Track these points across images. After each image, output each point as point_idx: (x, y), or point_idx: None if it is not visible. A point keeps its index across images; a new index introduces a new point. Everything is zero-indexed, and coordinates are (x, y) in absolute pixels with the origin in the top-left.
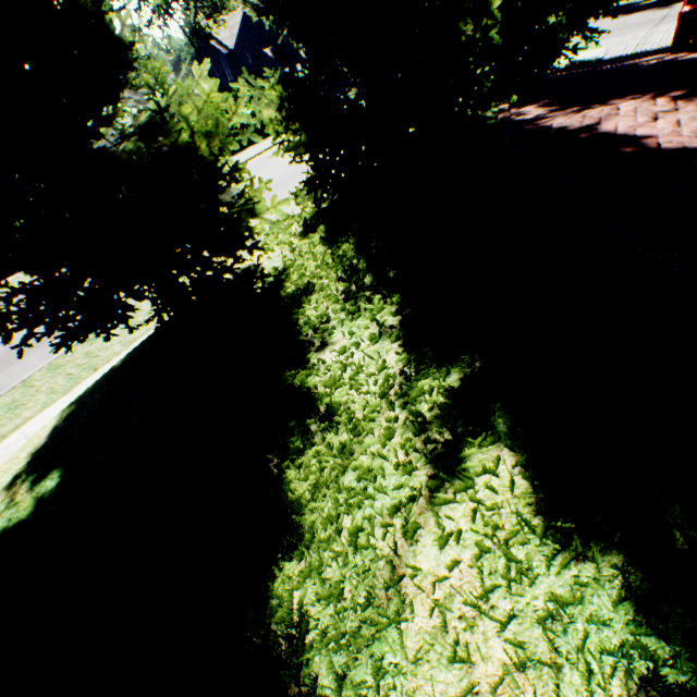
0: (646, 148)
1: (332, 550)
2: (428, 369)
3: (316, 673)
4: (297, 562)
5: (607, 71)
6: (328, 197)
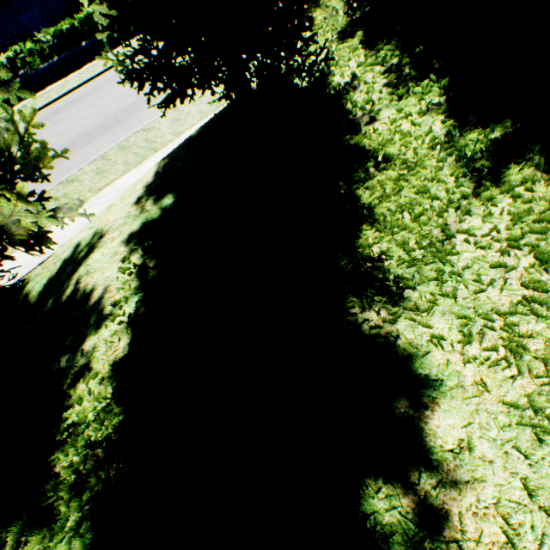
0: None
1: (400, 226)
2: (472, 131)
3: (394, 276)
4: (373, 233)
5: None
6: (359, 9)
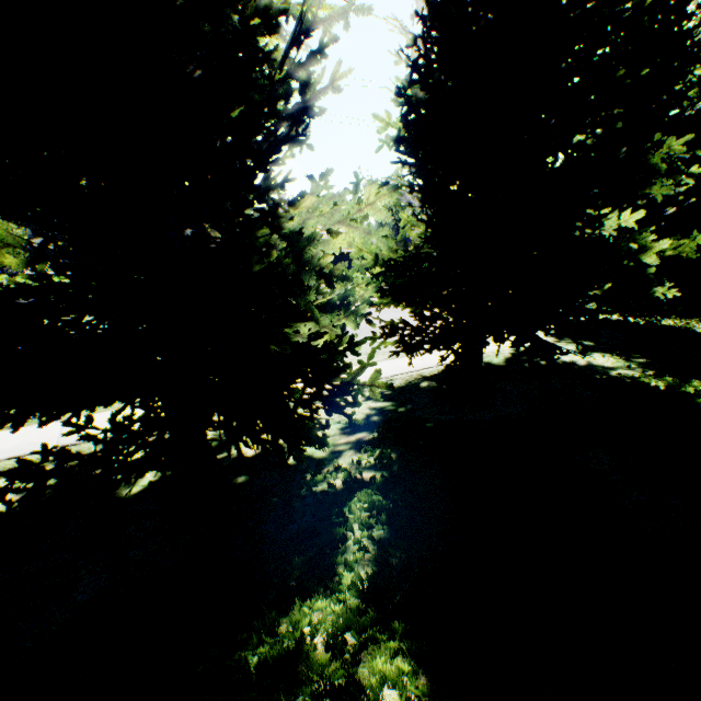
0: None
1: None
2: None
3: None
4: None
5: None
6: None
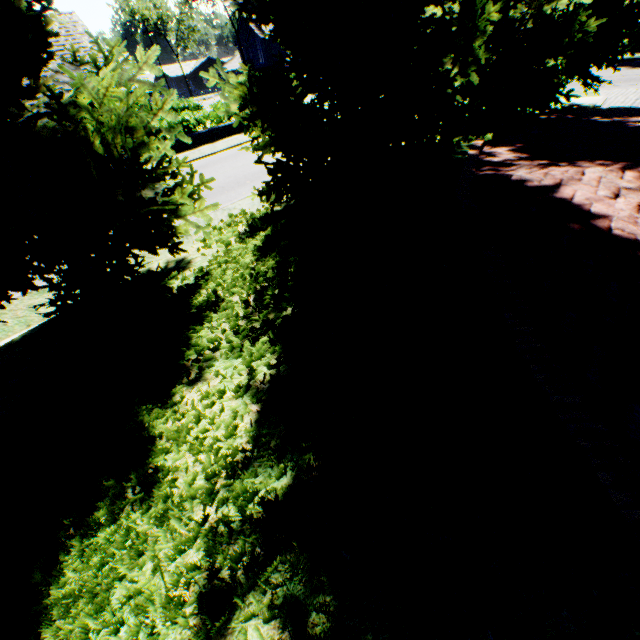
0: (595, 230)
1: None
2: (268, 458)
3: None
4: None
5: (593, 124)
6: (286, 200)
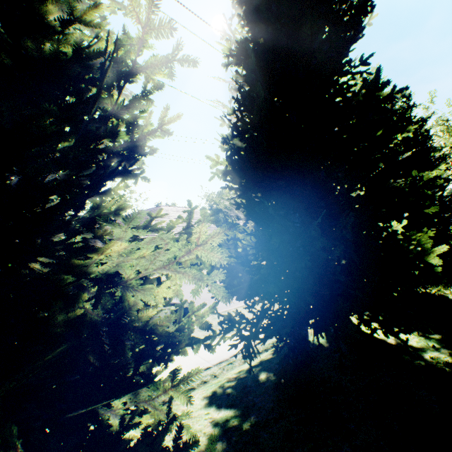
0: None
1: None
2: None
3: None
4: None
5: None
6: None
